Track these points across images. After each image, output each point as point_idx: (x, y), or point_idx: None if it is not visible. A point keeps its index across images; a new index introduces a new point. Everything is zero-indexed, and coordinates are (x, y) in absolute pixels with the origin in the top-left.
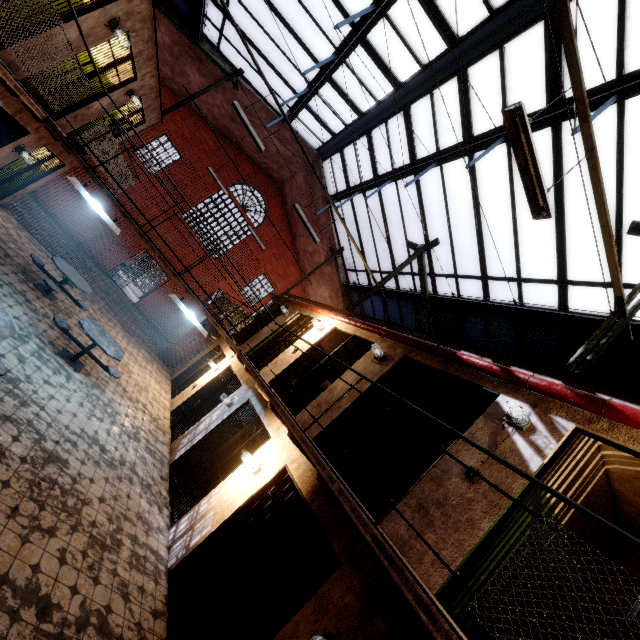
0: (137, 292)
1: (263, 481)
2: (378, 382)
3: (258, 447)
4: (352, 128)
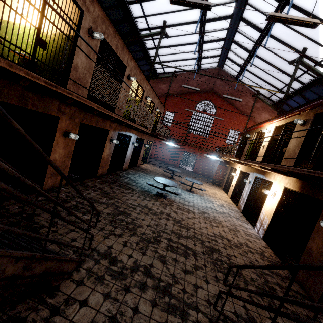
0: (190, 168)
1: (278, 196)
2: (308, 133)
3: None
4: (225, 46)
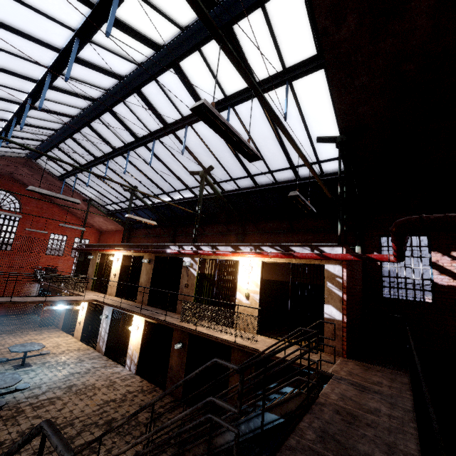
0: None
1: (142, 329)
2: (153, 271)
3: (132, 318)
4: (42, 145)
